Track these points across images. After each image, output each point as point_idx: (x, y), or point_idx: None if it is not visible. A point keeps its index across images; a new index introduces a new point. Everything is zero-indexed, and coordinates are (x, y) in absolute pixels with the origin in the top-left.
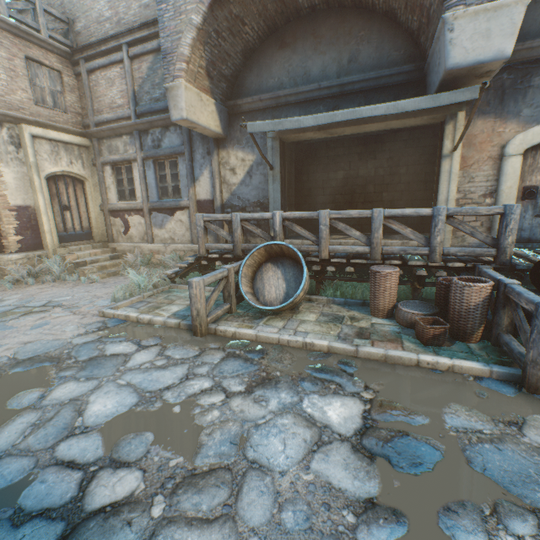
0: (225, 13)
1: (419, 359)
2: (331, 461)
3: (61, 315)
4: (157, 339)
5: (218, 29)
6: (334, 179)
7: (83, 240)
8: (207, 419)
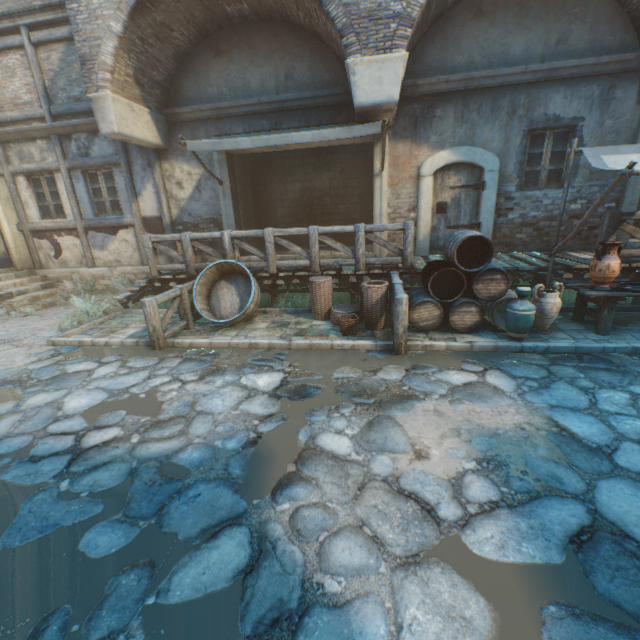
0: (149, 20)
1: (333, 343)
2: (253, 404)
3: (2, 350)
4: (117, 356)
5: (143, 37)
6: (292, 191)
7: (1, 269)
8: (167, 397)
